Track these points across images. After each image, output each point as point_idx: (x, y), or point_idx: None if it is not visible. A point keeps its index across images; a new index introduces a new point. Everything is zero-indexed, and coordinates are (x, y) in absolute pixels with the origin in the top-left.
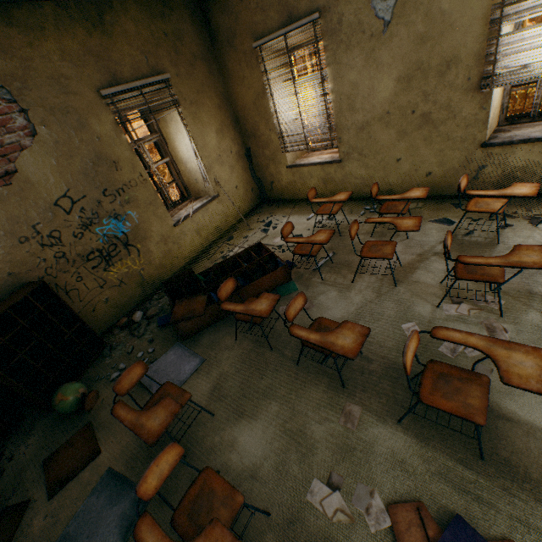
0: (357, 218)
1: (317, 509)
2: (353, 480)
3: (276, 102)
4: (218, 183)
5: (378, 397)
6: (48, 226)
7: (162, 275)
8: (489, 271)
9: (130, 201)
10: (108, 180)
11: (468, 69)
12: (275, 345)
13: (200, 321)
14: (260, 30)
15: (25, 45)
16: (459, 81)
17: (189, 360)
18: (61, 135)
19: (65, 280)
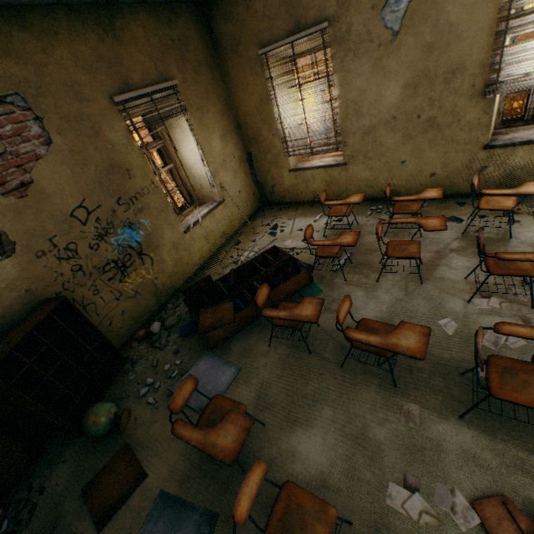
0: (365, 218)
1: (400, 513)
2: (430, 480)
3: (281, 107)
4: (223, 188)
5: (433, 394)
6: (64, 238)
7: (174, 283)
8: (520, 266)
9: (143, 209)
10: (122, 189)
11: (473, 77)
12: (313, 349)
13: (228, 328)
14: (266, 38)
15: (39, 50)
16: (464, 88)
17: (223, 369)
18: (75, 144)
19: (82, 294)
